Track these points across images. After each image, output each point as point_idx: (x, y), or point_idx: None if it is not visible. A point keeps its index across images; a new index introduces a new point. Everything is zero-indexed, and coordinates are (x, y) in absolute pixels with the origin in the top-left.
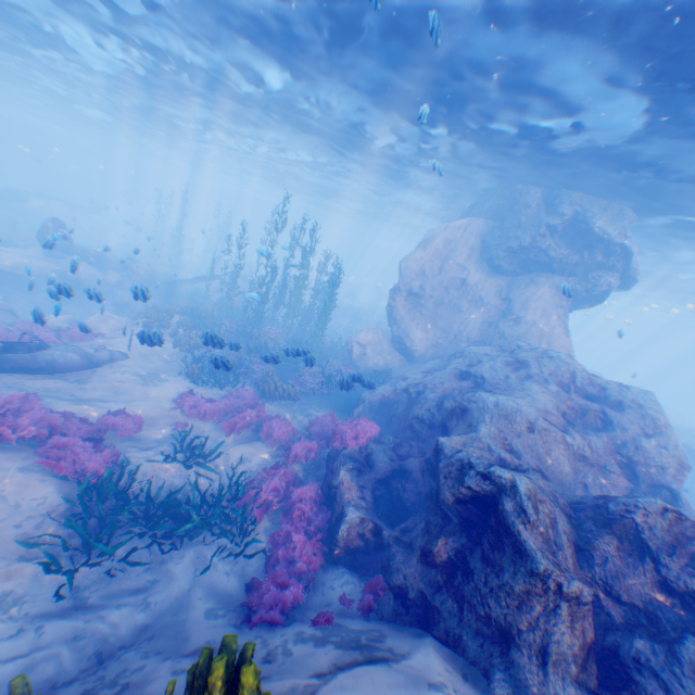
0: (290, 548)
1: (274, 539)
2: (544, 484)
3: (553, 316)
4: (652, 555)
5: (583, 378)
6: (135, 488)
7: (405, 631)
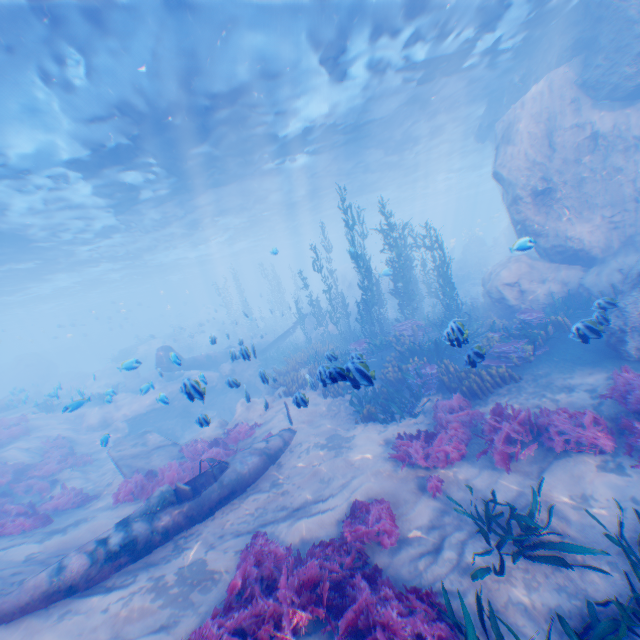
0: None
1: None
2: None
3: None
4: None
5: None
6: None
7: None
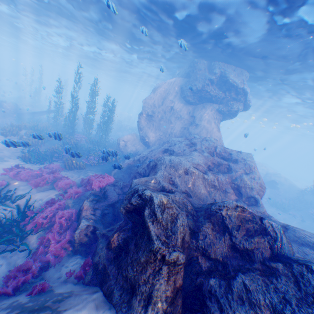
0: (48, 247)
1: (41, 242)
2: (180, 199)
3: (213, 123)
4: (229, 231)
5: (222, 149)
6: None
7: (89, 290)
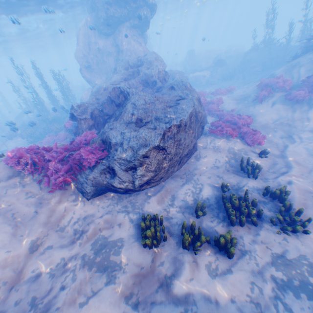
0: None
1: None
2: (94, 102)
3: (133, 42)
4: (114, 101)
5: (136, 61)
6: None
7: None
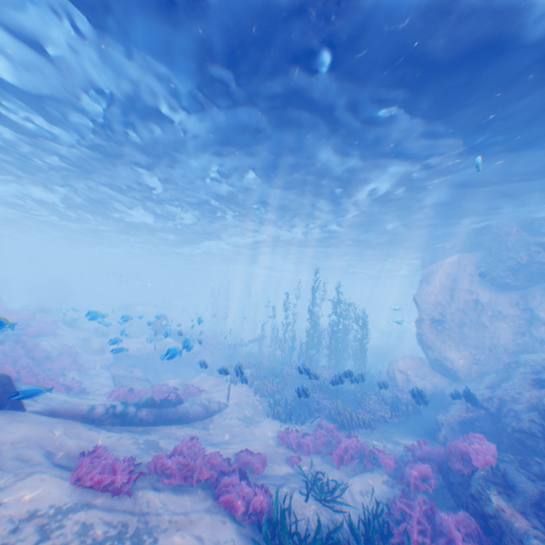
0: None
1: None
2: None
3: None
4: None
5: None
6: (292, 527)
7: None
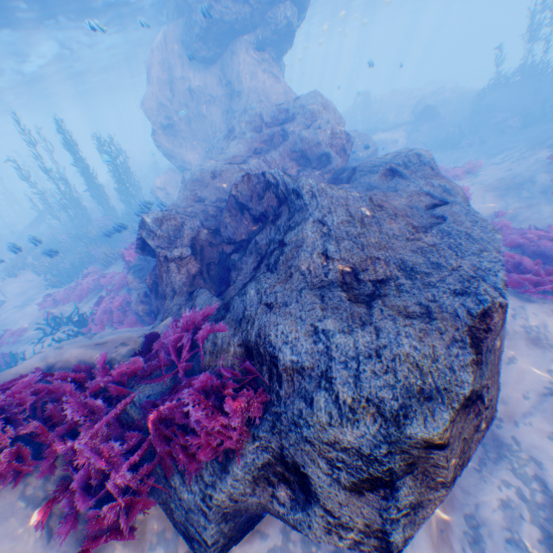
0: None
1: None
2: (194, 208)
3: (261, 74)
4: (246, 207)
5: (275, 112)
6: None
7: None
